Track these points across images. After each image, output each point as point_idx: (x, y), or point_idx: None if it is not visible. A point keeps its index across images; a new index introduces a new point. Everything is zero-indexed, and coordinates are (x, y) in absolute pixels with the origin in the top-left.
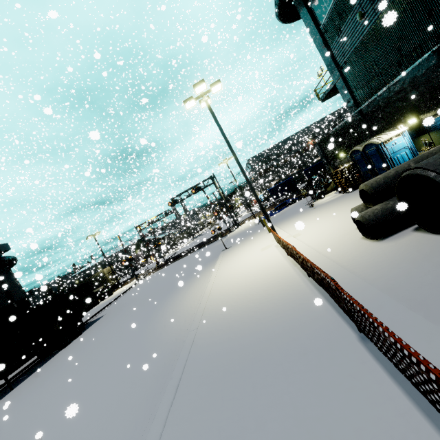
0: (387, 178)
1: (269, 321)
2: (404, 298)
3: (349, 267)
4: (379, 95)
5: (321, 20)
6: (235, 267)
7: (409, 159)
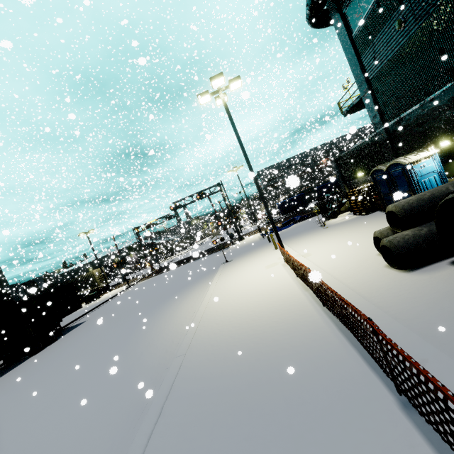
0: (421, 200)
1: (273, 358)
2: (453, 351)
3: (373, 300)
4: (410, 113)
5: (354, 27)
6: (235, 283)
7: (437, 184)
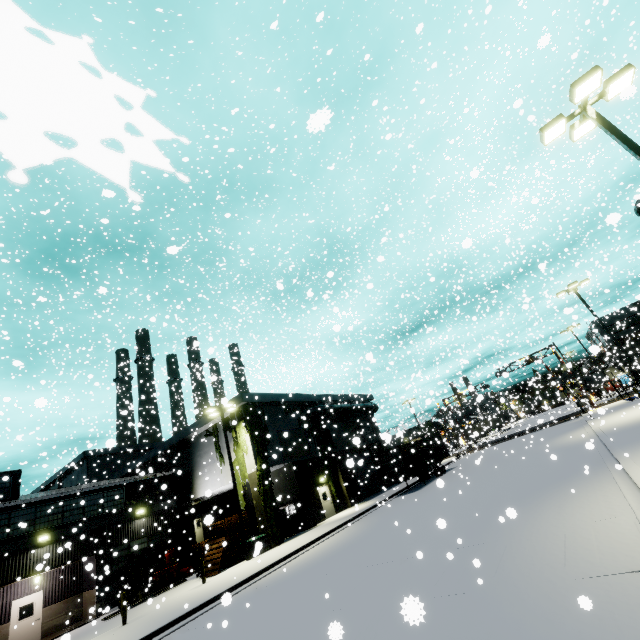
0: None
1: None
2: None
3: None
4: None
5: None
6: (617, 419)
7: None
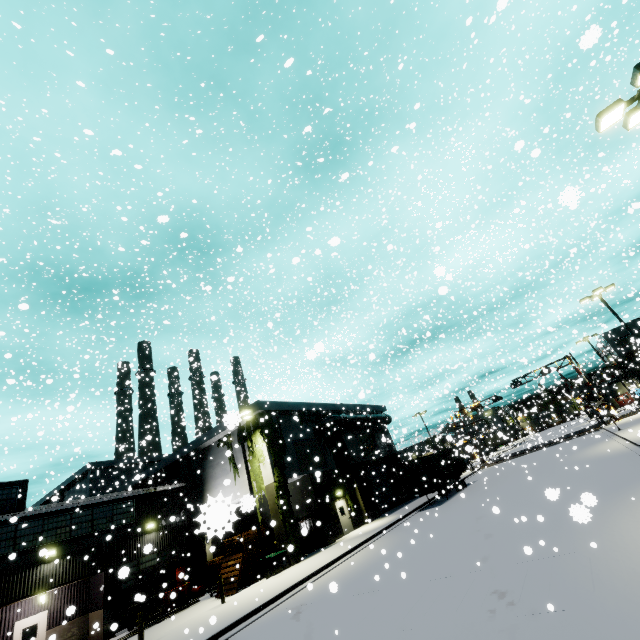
0: None
1: None
2: None
3: None
4: None
5: None
6: None
7: None
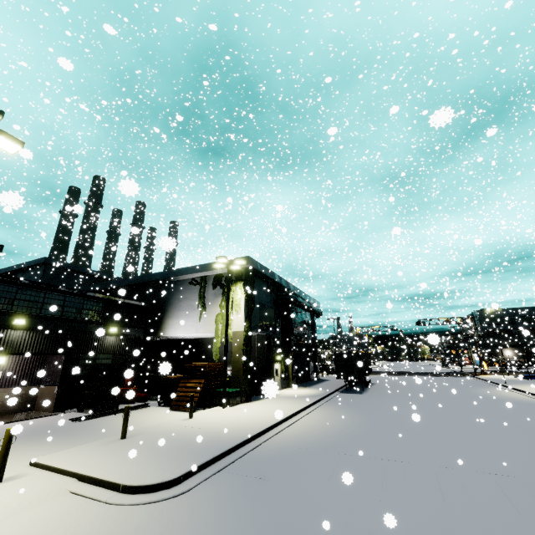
0: None
1: None
2: None
3: None
4: None
5: None
6: None
7: None
